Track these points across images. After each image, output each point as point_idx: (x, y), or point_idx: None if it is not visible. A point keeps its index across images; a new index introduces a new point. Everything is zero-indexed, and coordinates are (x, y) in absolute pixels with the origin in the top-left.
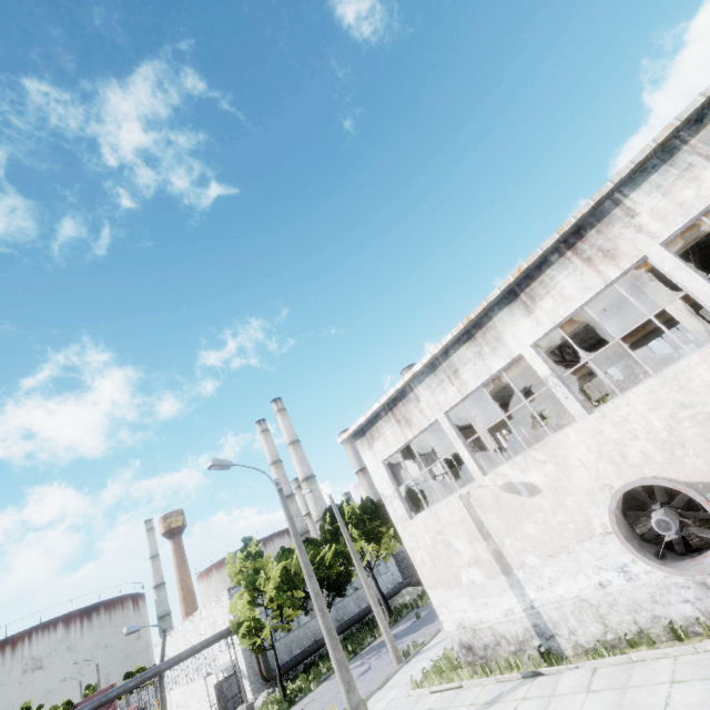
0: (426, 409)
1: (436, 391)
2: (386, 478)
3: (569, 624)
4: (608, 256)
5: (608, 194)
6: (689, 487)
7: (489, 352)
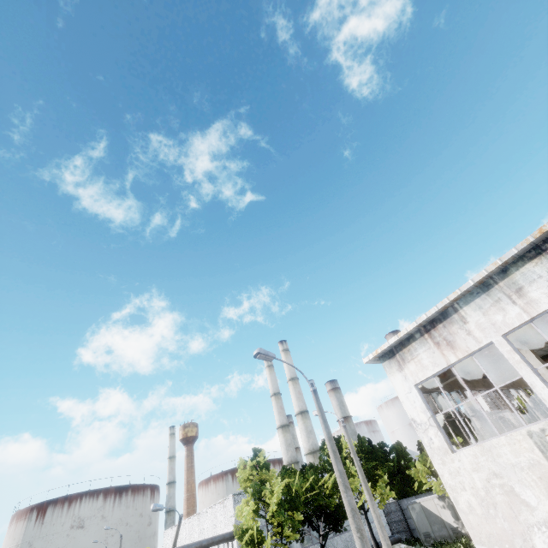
0: (475, 331)
1: (490, 311)
2: (419, 403)
3: None
4: None
5: None
6: None
7: None
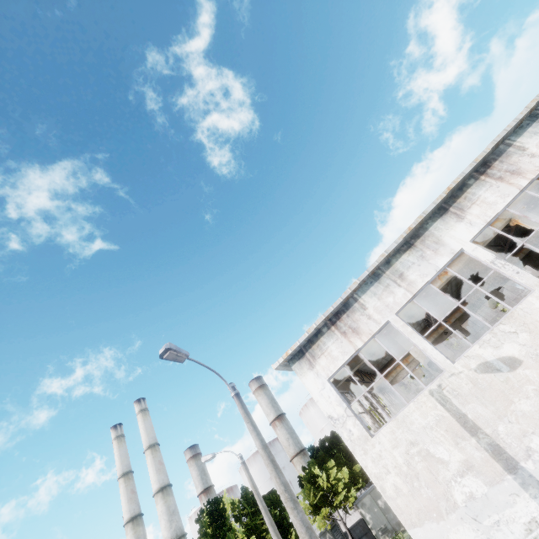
0: (375, 314)
1: (383, 295)
2: (334, 396)
3: None
4: (515, 174)
5: (503, 139)
6: None
7: (431, 253)
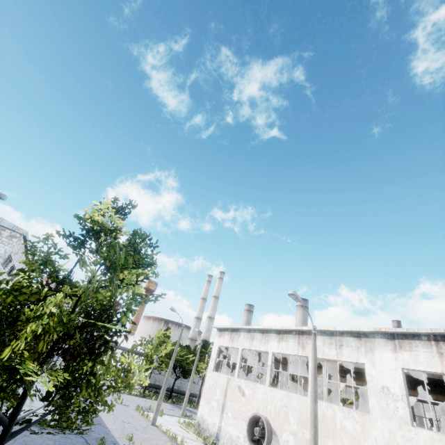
0: (239, 342)
1: (245, 339)
2: (216, 351)
3: (224, 440)
4: (303, 347)
5: None
6: (271, 428)
7: (263, 342)
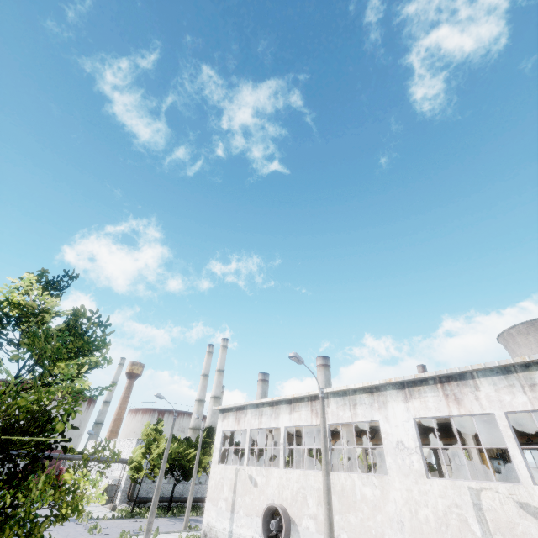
0: (246, 422)
1: (253, 417)
2: (220, 439)
3: None
4: (316, 414)
5: (326, 392)
6: (288, 518)
7: (274, 417)
